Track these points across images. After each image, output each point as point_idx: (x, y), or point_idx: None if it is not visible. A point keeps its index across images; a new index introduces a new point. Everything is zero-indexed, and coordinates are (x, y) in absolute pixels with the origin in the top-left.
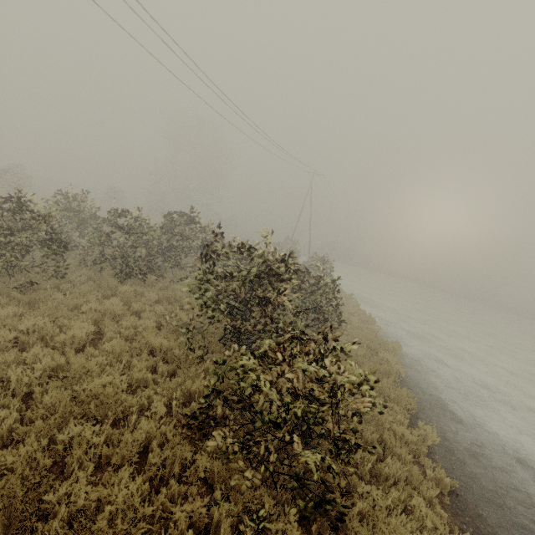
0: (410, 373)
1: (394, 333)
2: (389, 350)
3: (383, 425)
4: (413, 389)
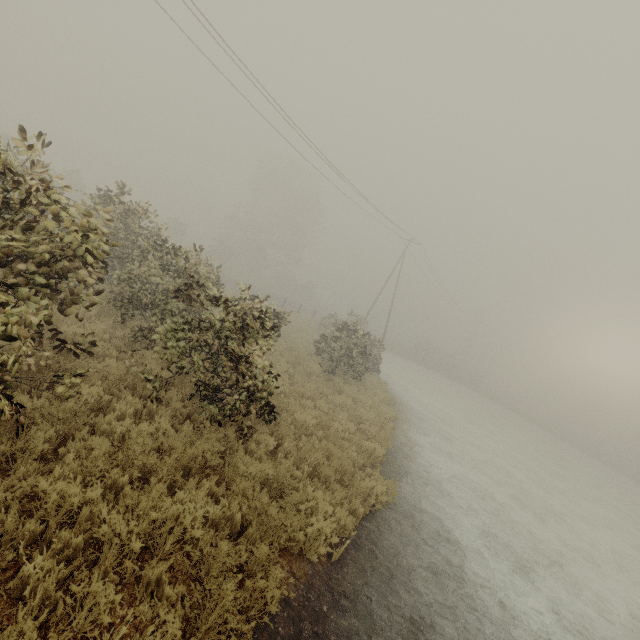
0: (377, 553)
1: (427, 474)
2: (356, 492)
3: None
4: (339, 591)
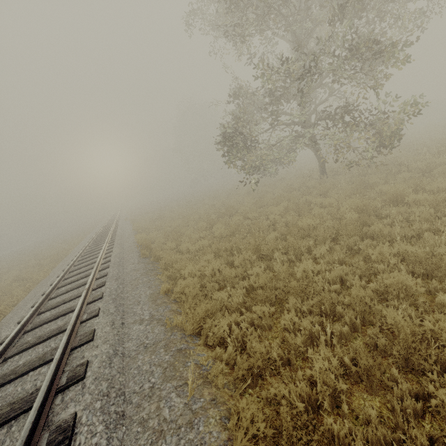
0: None
1: None
2: None
3: None
4: None
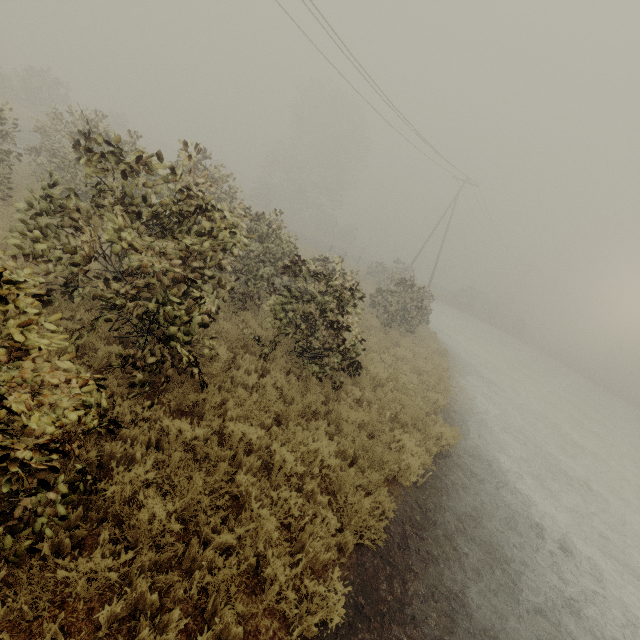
0: (448, 482)
1: (480, 420)
2: (429, 435)
3: (257, 543)
4: (426, 507)
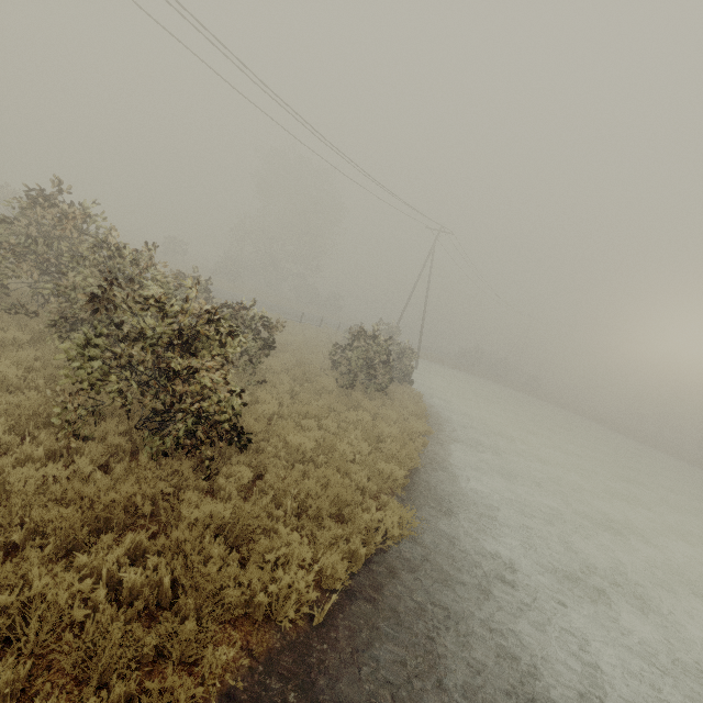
0: (384, 604)
1: (466, 494)
2: (358, 527)
3: None
4: (319, 667)
